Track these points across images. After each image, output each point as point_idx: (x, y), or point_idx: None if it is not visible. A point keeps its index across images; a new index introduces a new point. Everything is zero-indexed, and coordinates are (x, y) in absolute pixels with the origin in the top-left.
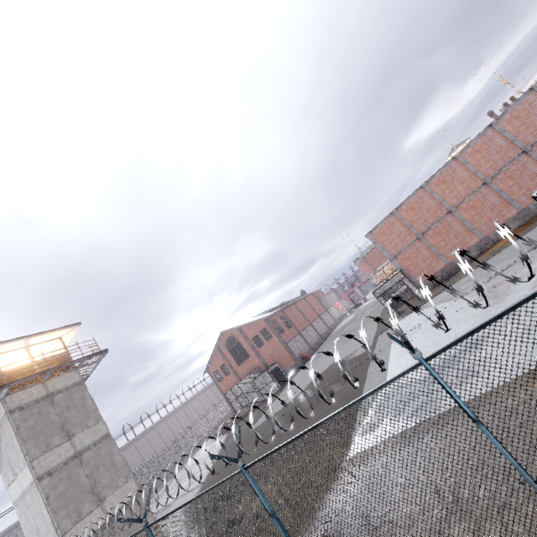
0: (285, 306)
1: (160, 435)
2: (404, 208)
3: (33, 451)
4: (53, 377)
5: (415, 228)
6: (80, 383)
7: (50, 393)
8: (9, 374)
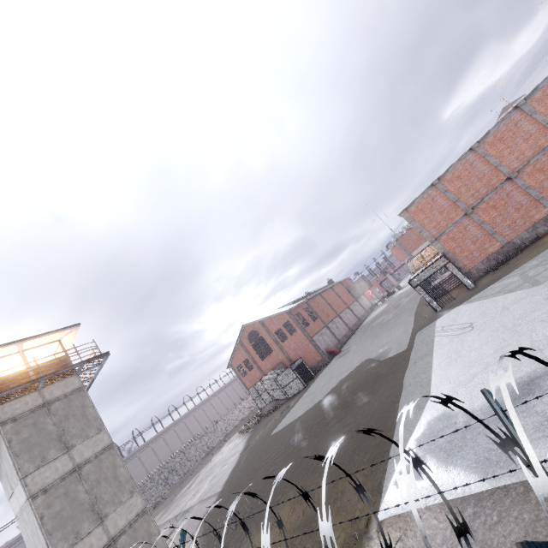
0: (310, 297)
1: (188, 427)
2: (448, 177)
3: (27, 467)
4: (50, 384)
5: (463, 202)
6: (80, 389)
7: (47, 402)
8: (1, 382)
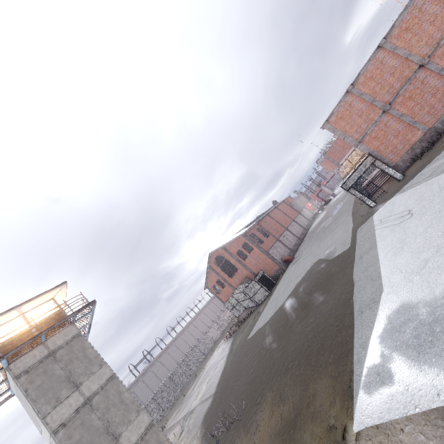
0: (260, 219)
1: (185, 341)
2: (361, 81)
3: (45, 408)
4: (51, 336)
5: (379, 100)
6: (78, 335)
7: (52, 351)
8: (10, 343)
